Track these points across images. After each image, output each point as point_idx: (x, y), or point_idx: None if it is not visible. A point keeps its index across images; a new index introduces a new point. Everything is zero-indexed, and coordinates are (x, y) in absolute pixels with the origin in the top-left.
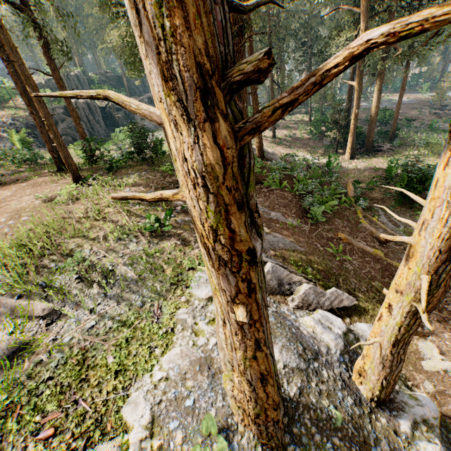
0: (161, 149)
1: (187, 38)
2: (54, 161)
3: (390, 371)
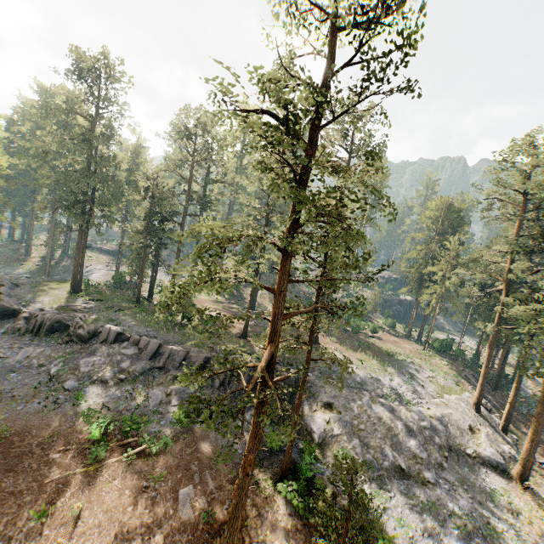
0: (460, 355)
1: (487, 364)
2: (407, 334)
3: (505, 419)
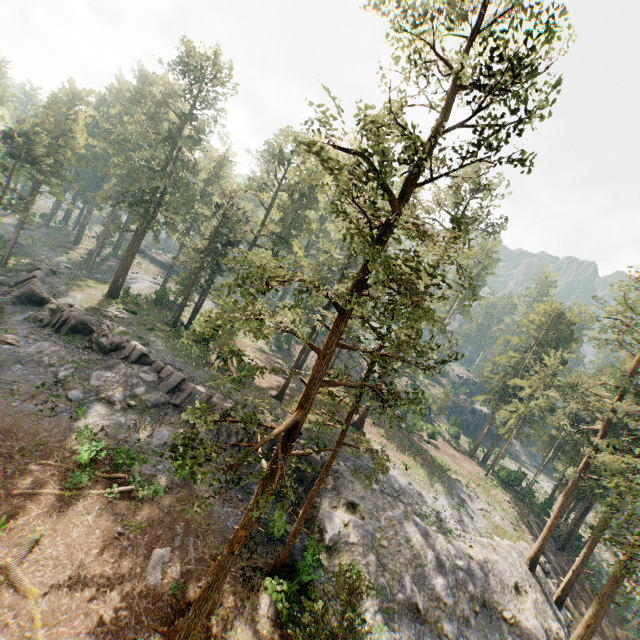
0: (529, 495)
1: (557, 515)
2: (471, 451)
3: (563, 589)
